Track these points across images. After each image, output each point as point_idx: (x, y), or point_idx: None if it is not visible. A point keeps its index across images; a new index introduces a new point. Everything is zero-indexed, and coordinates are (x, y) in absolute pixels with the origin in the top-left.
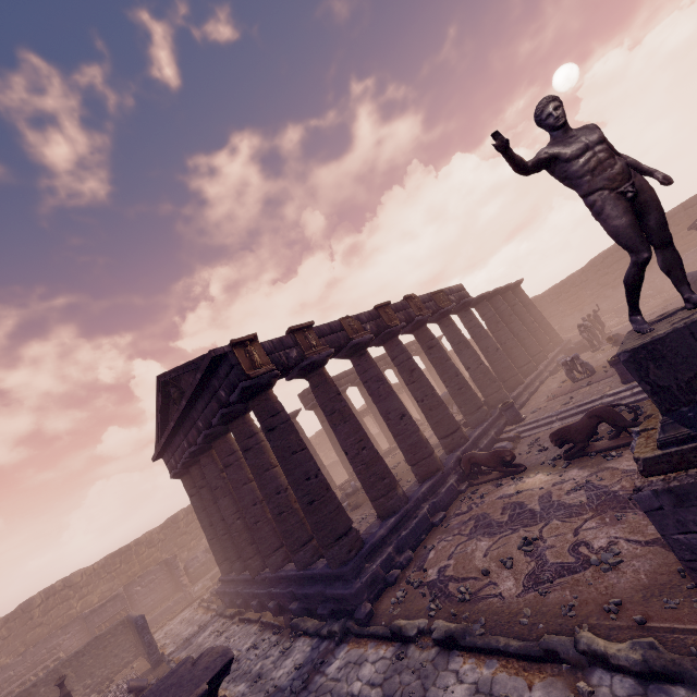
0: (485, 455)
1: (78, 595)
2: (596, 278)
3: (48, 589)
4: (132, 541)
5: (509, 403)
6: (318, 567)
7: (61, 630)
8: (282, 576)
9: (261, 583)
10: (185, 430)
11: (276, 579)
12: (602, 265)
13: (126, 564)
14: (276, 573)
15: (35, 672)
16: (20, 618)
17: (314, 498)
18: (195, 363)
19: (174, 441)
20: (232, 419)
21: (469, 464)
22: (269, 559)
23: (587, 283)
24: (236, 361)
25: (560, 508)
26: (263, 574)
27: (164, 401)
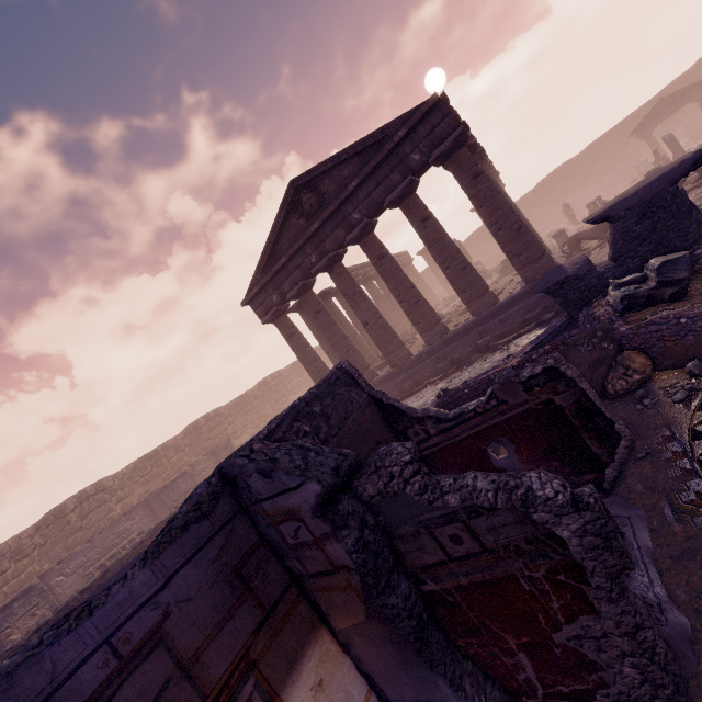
0: (590, 230)
1: (115, 498)
2: (544, 196)
3: (79, 494)
4: (158, 446)
5: (563, 229)
6: (514, 294)
7: (124, 516)
8: (456, 333)
9: (413, 365)
10: (320, 239)
11: (442, 345)
12: (549, 185)
13: (158, 468)
14: (442, 339)
15: (122, 545)
16: (53, 524)
17: (521, 225)
18: (385, 130)
19: (288, 266)
20: (409, 194)
21: (576, 242)
22: (433, 330)
23: (537, 202)
24: (448, 111)
25: (701, 197)
26: (417, 354)
27: (284, 218)
